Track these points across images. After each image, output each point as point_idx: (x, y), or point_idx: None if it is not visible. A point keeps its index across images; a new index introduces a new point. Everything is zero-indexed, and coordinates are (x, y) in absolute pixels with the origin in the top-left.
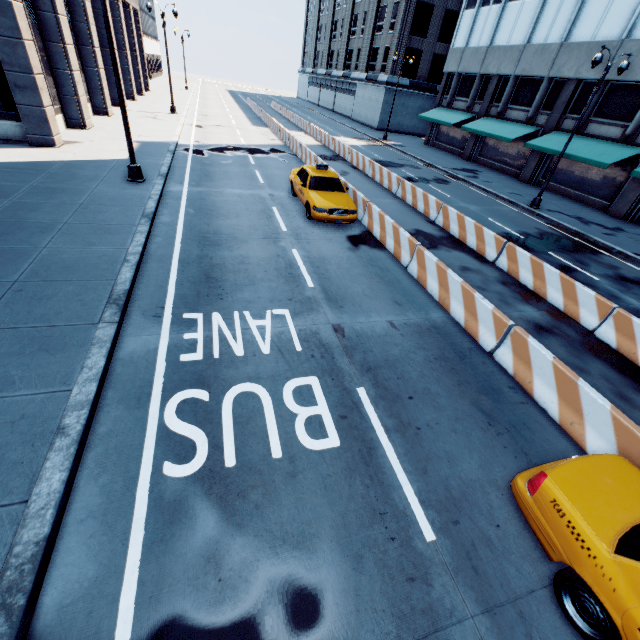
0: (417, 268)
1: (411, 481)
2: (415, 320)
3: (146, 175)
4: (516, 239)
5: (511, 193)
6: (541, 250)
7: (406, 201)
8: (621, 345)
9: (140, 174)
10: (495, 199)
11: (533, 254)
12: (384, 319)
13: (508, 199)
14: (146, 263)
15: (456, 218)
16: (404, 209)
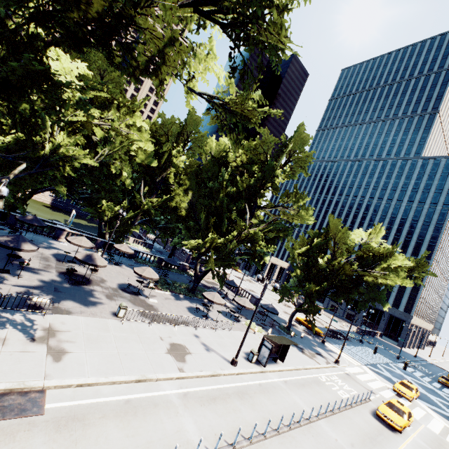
0: None
1: (434, 376)
2: None
3: (416, 358)
4: None
5: None
6: None
7: None
8: None
9: (416, 357)
10: None
11: None
12: None
13: None
14: (414, 361)
15: None
16: None
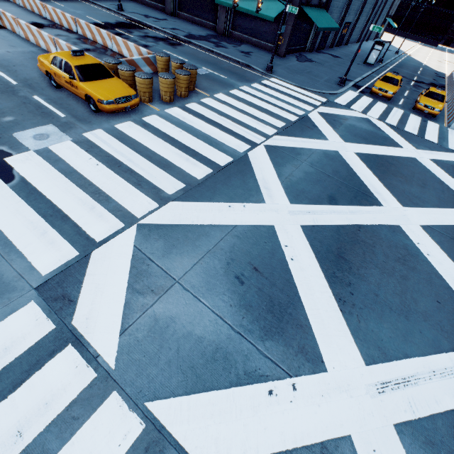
0: (23, 32)
1: (11, 78)
2: (22, 50)
3: None
4: (99, 25)
5: (111, 4)
6: (111, 28)
7: (27, 8)
8: (119, 50)
9: None
10: (99, 8)
11: (105, 30)
12: (4, 50)
13: (106, 7)
14: None
15: (53, 11)
16: (25, 13)
